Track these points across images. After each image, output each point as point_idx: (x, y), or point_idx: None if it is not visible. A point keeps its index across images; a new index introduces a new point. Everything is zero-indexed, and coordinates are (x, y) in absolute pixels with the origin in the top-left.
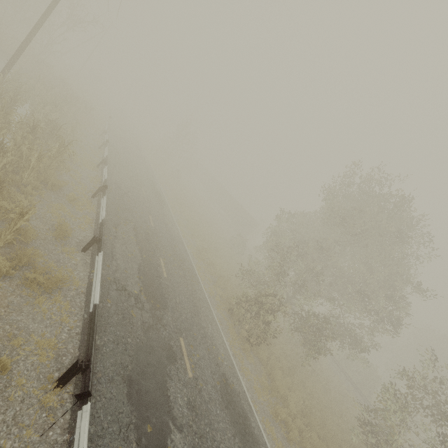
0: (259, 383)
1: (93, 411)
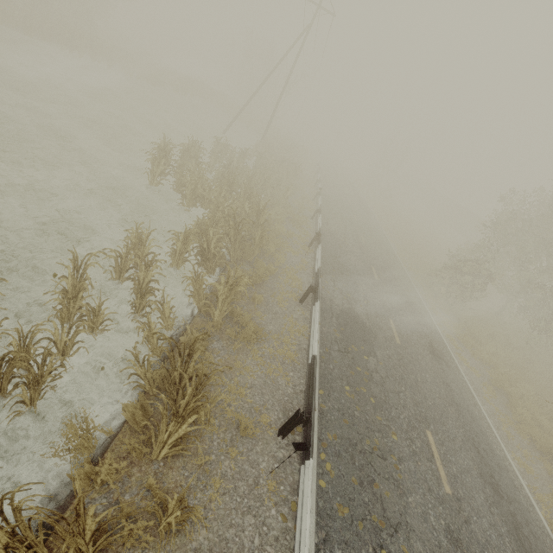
0: (450, 323)
1: (322, 259)
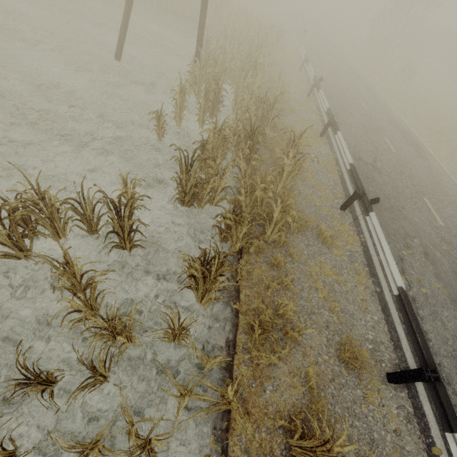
0: None
1: None
